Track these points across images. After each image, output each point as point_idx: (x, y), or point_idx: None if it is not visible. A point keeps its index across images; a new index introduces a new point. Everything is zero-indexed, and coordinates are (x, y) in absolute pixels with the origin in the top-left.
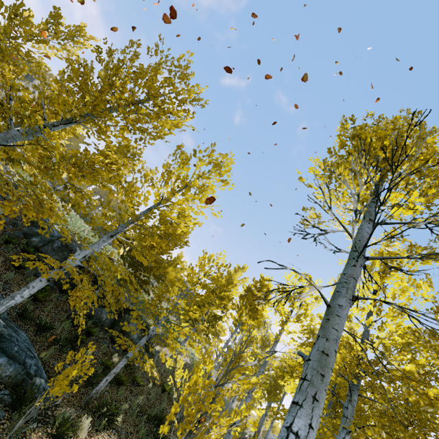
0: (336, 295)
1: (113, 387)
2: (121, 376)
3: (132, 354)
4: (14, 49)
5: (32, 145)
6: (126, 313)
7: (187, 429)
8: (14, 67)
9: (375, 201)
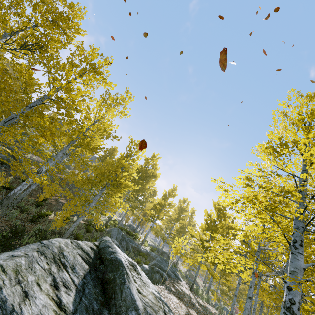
0: None
1: None
2: None
3: None
4: None
5: None
6: None
7: None
8: None
9: None
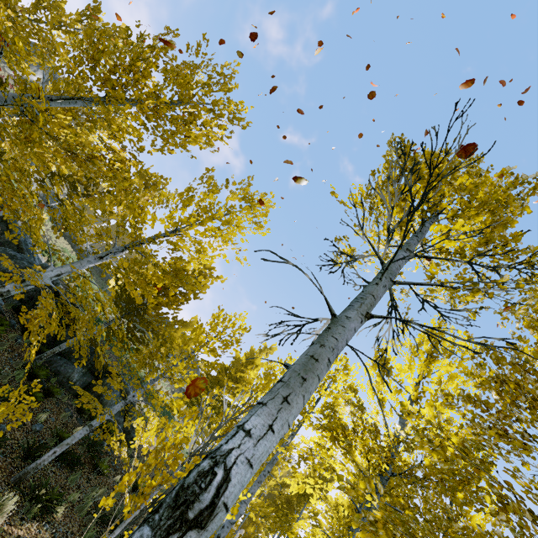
0: (347, 308)
1: (64, 470)
2: (78, 455)
3: (97, 423)
4: (35, 33)
5: (14, 106)
6: (106, 378)
7: (139, 503)
8: (13, 13)
9: (418, 235)
